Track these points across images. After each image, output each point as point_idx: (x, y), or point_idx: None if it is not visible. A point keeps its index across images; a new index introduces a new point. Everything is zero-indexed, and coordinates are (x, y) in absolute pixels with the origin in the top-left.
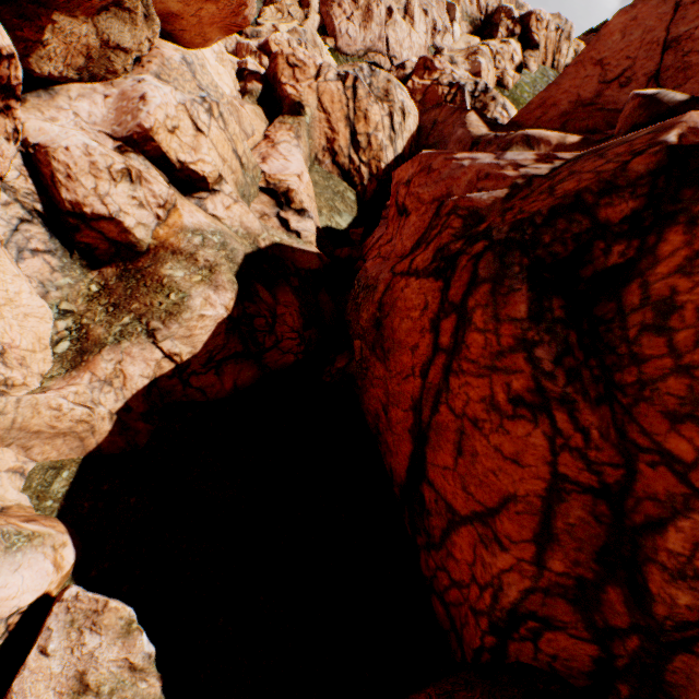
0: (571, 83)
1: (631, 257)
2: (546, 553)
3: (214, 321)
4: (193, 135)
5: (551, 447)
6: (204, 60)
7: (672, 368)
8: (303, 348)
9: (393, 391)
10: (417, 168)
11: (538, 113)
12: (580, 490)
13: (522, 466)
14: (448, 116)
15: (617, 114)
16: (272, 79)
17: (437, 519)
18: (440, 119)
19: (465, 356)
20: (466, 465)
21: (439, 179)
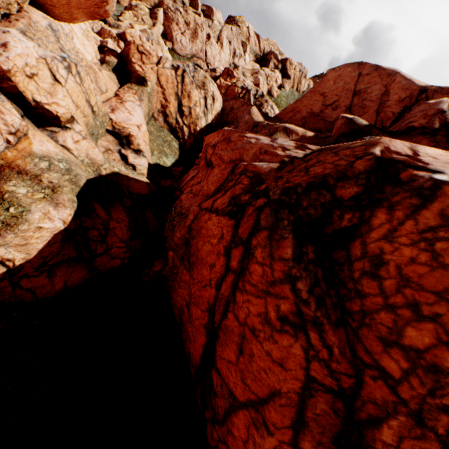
0: (308, 102)
1: (355, 223)
2: (300, 436)
3: (51, 232)
4: (51, 83)
5: (306, 356)
6: (72, 32)
7: (383, 305)
8: (128, 255)
9: (195, 294)
10: (221, 138)
11: (291, 114)
12: (325, 390)
13: (286, 370)
14: (240, 106)
15: (331, 123)
16: (125, 57)
17: (221, 400)
18: (236, 107)
19: (249, 280)
20: (246, 363)
21: (235, 148)
